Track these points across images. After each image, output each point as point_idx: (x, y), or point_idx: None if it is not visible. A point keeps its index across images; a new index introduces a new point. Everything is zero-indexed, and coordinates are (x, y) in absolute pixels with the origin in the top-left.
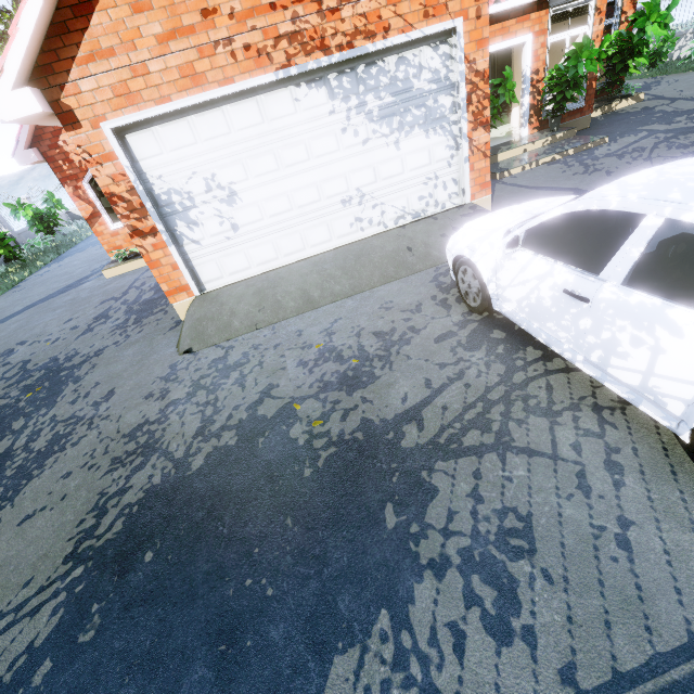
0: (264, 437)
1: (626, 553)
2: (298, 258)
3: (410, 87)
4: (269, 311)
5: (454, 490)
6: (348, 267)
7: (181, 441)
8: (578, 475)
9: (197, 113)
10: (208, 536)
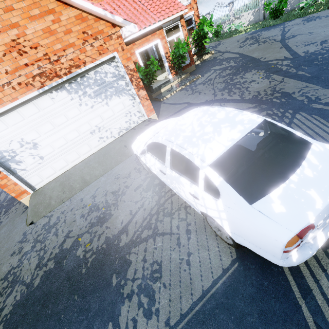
0: (66, 259)
1: (188, 266)
2: (78, 161)
3: (104, 81)
4: (68, 192)
5: (137, 260)
6: (100, 161)
7: (29, 273)
8: (177, 239)
9: (4, 115)
10: (42, 317)
